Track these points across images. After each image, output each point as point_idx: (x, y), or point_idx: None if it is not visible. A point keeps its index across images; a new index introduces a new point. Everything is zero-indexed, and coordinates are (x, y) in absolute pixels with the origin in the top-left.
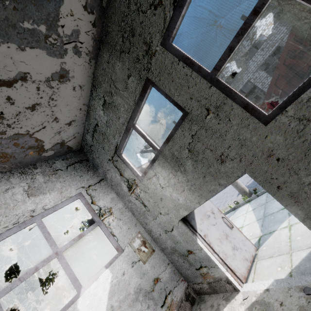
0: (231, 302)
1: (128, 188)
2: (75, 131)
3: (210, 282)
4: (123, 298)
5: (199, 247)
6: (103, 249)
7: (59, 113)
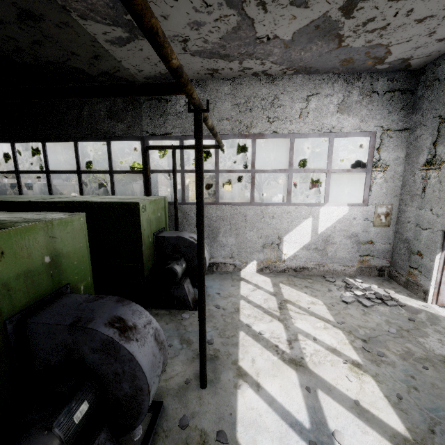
0: (411, 298)
1: (425, 162)
2: (436, 49)
3: (410, 280)
4: (343, 229)
5: (433, 259)
6: (336, 182)
7: (443, 27)
